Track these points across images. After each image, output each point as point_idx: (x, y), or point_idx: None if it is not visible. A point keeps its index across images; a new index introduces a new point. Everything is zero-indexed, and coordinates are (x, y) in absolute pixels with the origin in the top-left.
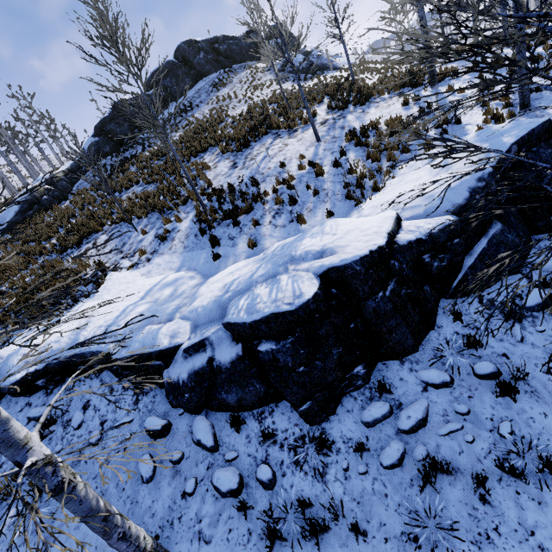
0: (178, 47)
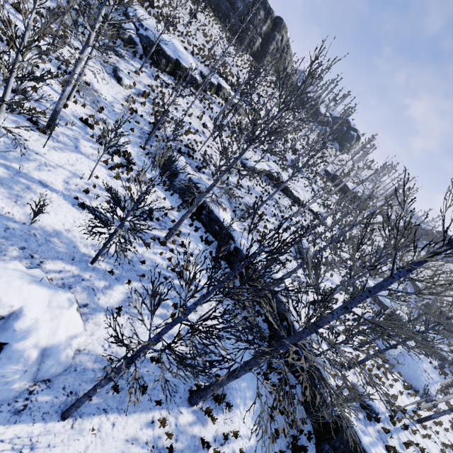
0: None
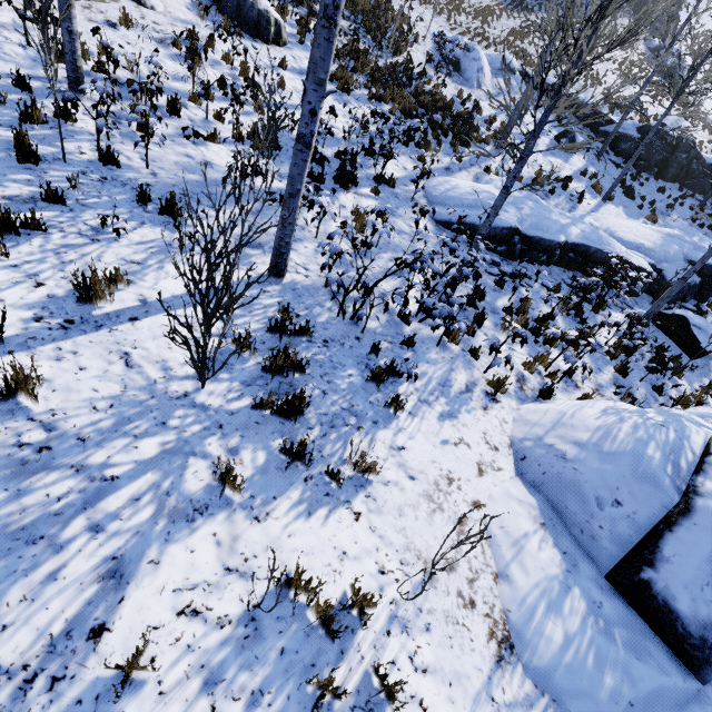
0: None
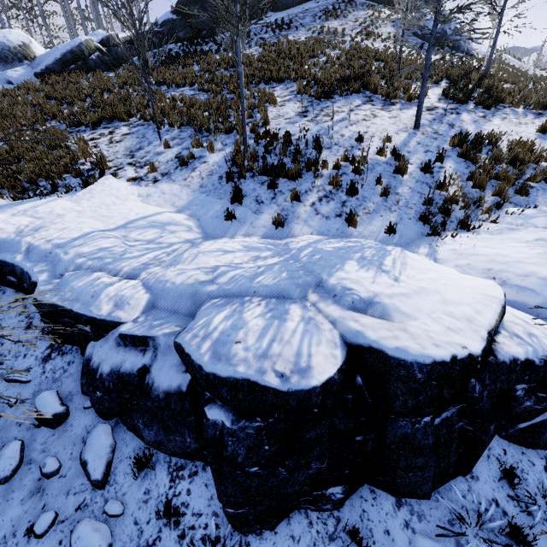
0: None
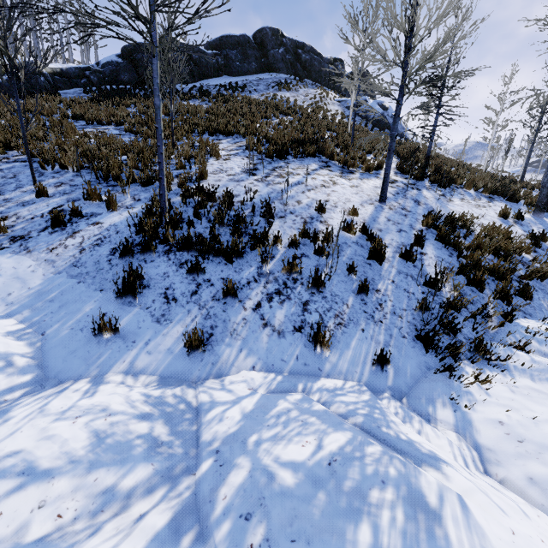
0: (262, 28)
